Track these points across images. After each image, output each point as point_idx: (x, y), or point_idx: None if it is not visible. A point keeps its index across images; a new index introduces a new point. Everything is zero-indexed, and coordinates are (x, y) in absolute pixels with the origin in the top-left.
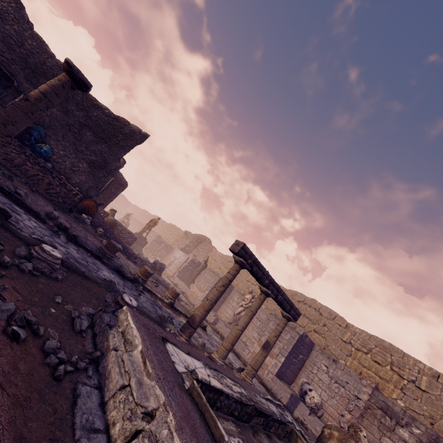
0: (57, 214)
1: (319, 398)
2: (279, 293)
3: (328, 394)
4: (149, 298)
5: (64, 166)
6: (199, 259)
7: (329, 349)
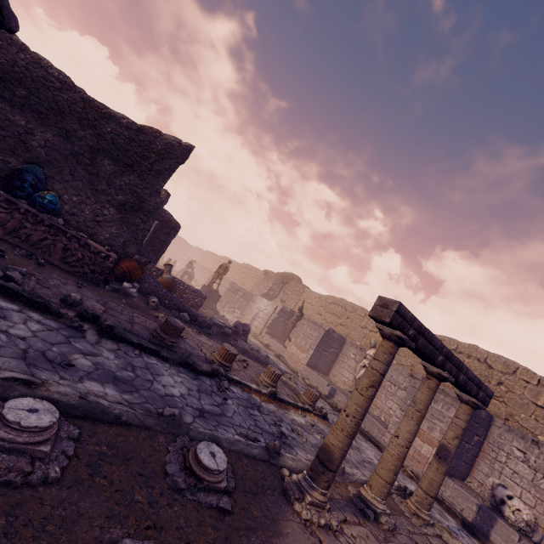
0: (77, 297)
1: (529, 511)
2: (461, 371)
3: (535, 496)
4: (241, 397)
5: (83, 218)
6: (289, 306)
7: (515, 421)
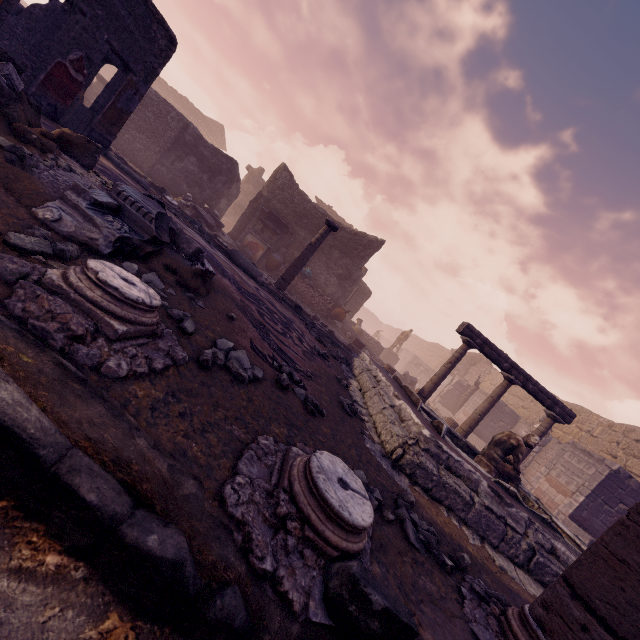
0: (319, 317)
1: None
2: (529, 382)
3: None
4: None
5: (320, 282)
6: (471, 385)
7: None
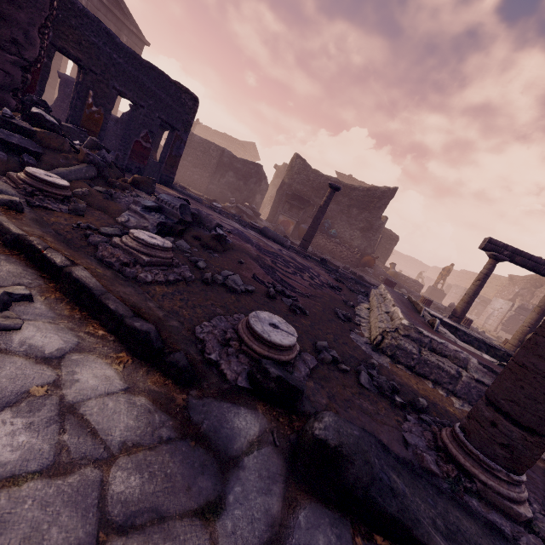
0: (348, 266)
1: None
2: None
3: None
4: None
5: (345, 238)
6: None
7: None
